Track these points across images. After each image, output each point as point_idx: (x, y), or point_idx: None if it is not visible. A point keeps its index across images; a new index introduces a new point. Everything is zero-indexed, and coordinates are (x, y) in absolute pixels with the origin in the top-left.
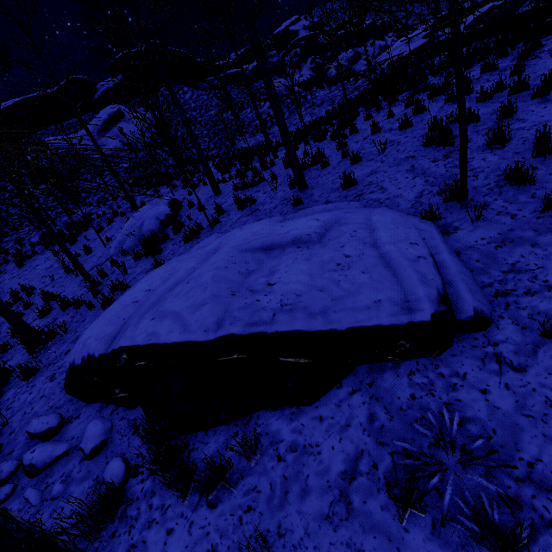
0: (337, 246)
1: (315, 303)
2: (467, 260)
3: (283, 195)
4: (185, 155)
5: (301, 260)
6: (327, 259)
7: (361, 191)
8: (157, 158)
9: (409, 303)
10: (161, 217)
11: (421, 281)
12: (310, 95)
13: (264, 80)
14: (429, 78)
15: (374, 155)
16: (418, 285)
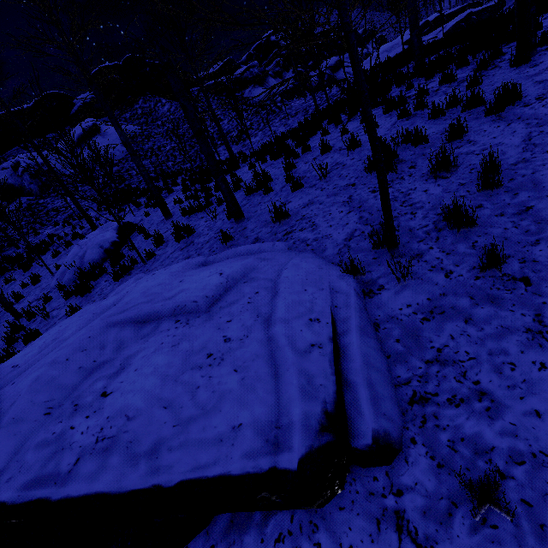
0: (224, 319)
1: (147, 432)
2: (385, 339)
3: (220, 225)
4: (159, 169)
5: (165, 348)
6: (199, 345)
7: (292, 227)
8: (131, 172)
9: (279, 430)
10: (106, 245)
11: (302, 391)
12: (285, 105)
13: (179, 102)
14: (393, 89)
15: (317, 180)
16: (296, 399)
